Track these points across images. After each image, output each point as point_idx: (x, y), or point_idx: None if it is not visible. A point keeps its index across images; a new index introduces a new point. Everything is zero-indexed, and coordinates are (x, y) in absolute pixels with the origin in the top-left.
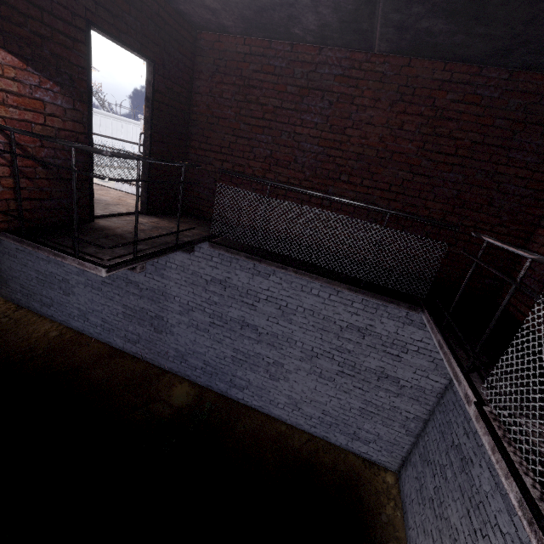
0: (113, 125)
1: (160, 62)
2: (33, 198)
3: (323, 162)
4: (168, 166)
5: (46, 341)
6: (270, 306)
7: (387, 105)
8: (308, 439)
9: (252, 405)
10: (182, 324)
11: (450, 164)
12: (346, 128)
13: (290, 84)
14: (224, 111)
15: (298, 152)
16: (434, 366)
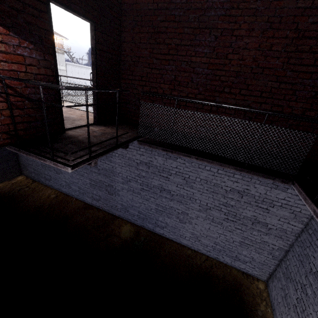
0: (79, 71)
1: (98, 22)
2: (24, 121)
3: (211, 80)
4: (109, 92)
5: (49, 200)
6: (178, 178)
7: (259, 33)
8: (205, 259)
9: (169, 237)
10: (124, 189)
11: (310, 72)
12: (228, 54)
13: (186, 27)
14: (142, 52)
15: (193, 75)
16: (294, 216)
